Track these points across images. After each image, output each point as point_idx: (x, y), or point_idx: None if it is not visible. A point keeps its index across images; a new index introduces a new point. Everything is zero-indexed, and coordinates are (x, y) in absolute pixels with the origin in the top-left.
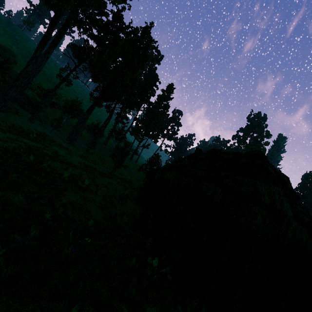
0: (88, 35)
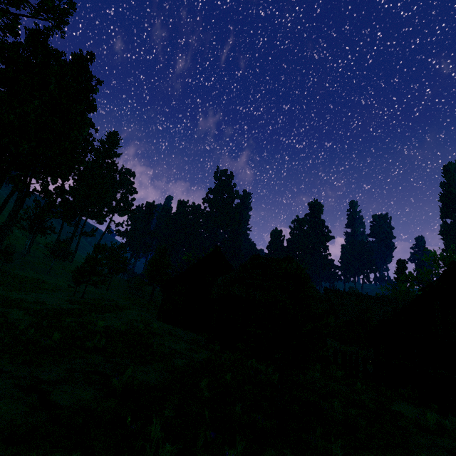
0: None
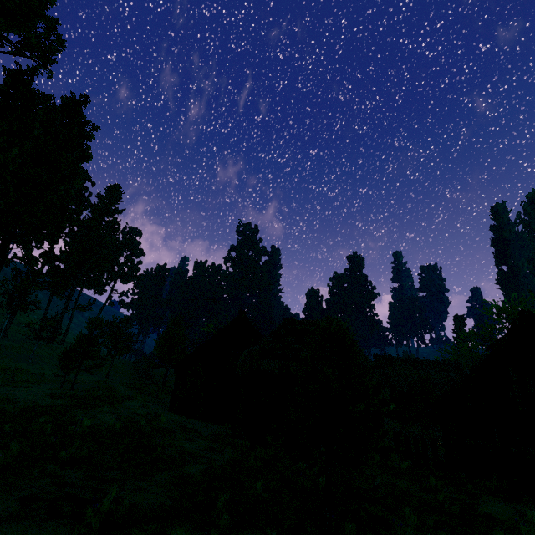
0: None
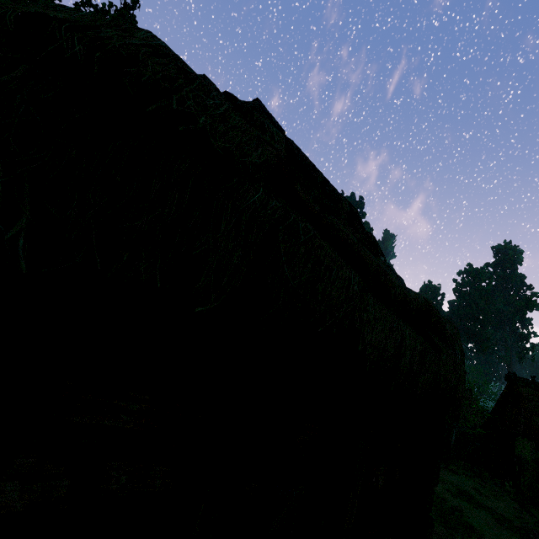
0: None
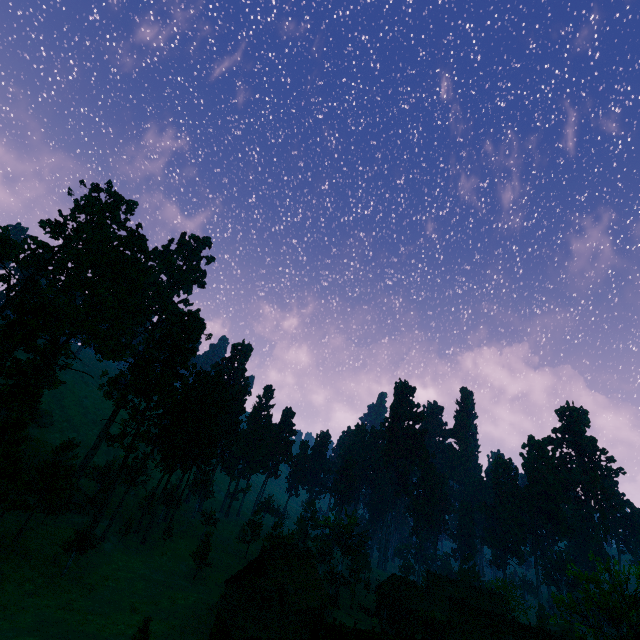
0: (158, 426)
